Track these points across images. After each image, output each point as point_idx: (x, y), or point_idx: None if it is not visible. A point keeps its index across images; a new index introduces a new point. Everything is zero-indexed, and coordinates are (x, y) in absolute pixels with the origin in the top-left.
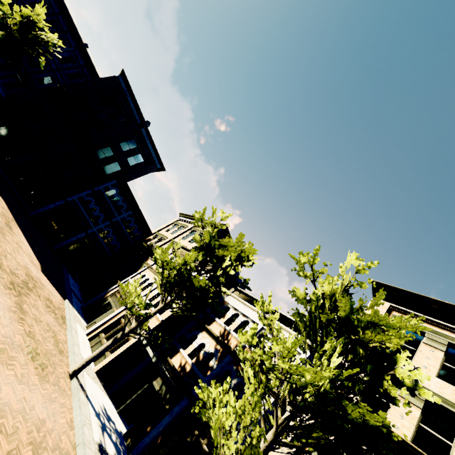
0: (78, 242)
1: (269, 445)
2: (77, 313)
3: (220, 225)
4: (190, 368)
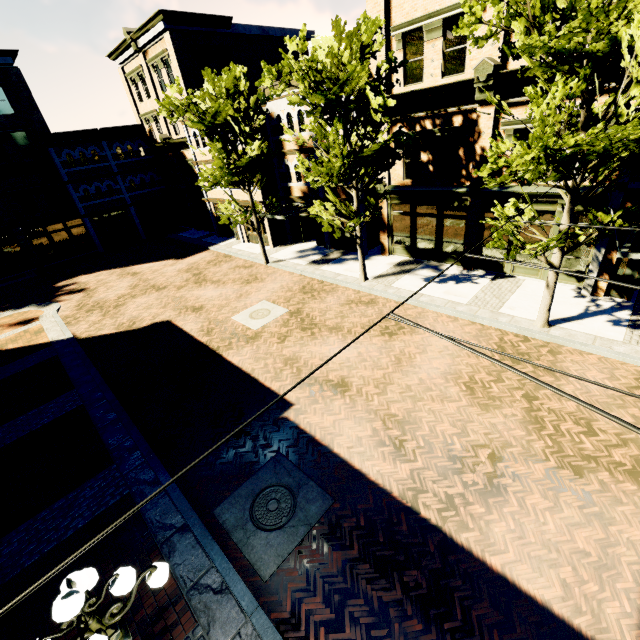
0: (141, 216)
1: (357, 196)
2: (223, 243)
3: (188, 100)
4: (307, 187)
